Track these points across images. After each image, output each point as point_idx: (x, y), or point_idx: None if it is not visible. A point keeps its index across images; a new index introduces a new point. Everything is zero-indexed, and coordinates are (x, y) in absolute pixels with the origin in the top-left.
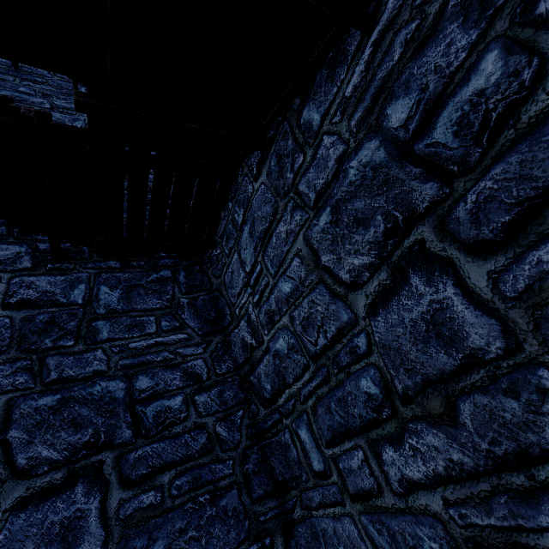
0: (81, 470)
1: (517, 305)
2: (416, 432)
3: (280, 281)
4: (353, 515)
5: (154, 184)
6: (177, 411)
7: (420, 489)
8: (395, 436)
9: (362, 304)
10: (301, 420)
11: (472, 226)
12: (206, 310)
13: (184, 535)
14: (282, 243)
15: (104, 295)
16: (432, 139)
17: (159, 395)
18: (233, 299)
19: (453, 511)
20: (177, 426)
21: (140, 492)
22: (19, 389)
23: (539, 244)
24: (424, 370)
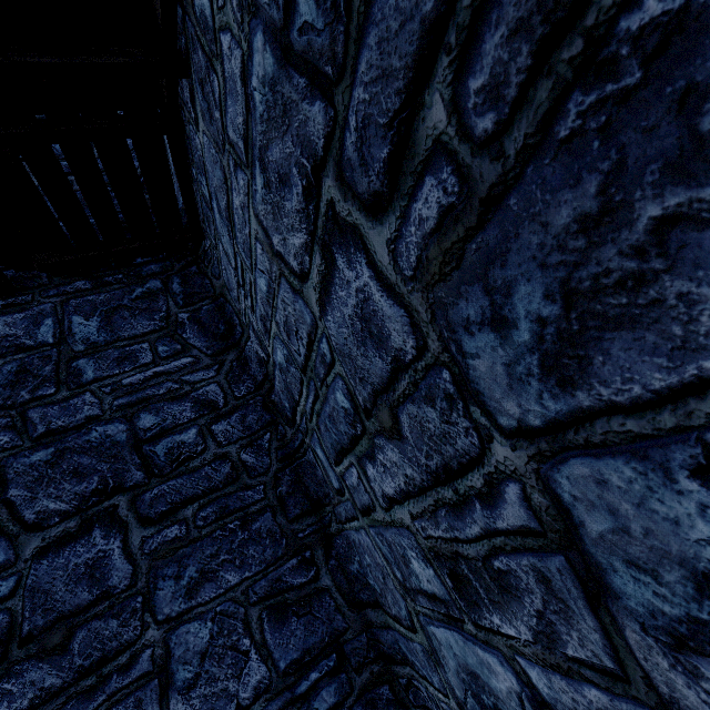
0: (94, 516)
1: (415, 288)
2: (381, 448)
3: (257, 277)
4: (365, 528)
5: (70, 164)
6: (192, 445)
7: (395, 504)
8: (369, 452)
9: (314, 300)
10: (314, 439)
11: (362, 172)
12: (213, 324)
13: (216, 559)
14: (243, 223)
15: (78, 327)
16: (301, 17)
17: (169, 432)
18: (237, 305)
19: (417, 524)
20: (194, 460)
21: (162, 528)
22: (6, 449)
23: (416, 190)
24: (370, 378)
